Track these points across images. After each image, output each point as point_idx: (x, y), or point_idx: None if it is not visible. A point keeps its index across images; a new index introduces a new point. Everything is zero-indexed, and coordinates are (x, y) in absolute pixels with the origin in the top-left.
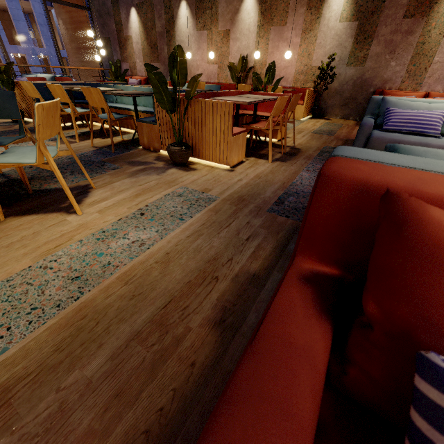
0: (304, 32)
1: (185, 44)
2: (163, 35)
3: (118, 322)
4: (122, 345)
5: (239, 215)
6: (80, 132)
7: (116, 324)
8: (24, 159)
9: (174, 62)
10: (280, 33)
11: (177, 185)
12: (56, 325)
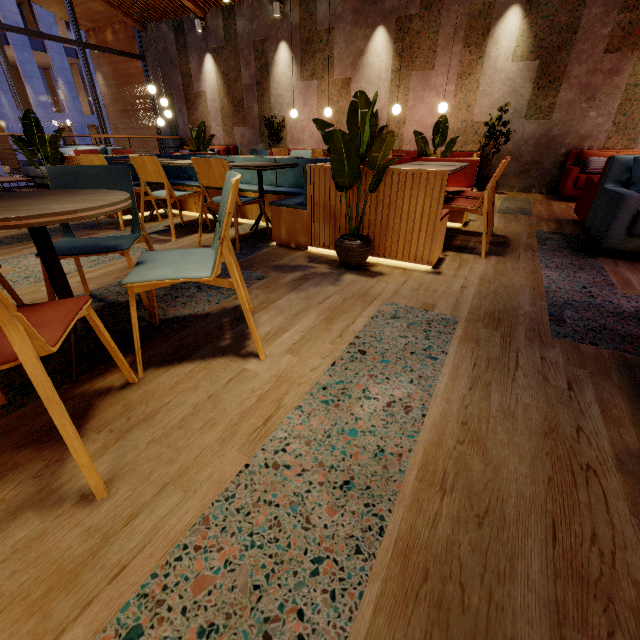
0: (460, 77)
1: (285, 99)
2: (252, 88)
3: (498, 581)
4: (551, 639)
5: (517, 345)
6: (167, 226)
7: (499, 586)
8: (189, 272)
9: (370, 113)
10: (425, 80)
11: (377, 300)
12: (386, 597)
